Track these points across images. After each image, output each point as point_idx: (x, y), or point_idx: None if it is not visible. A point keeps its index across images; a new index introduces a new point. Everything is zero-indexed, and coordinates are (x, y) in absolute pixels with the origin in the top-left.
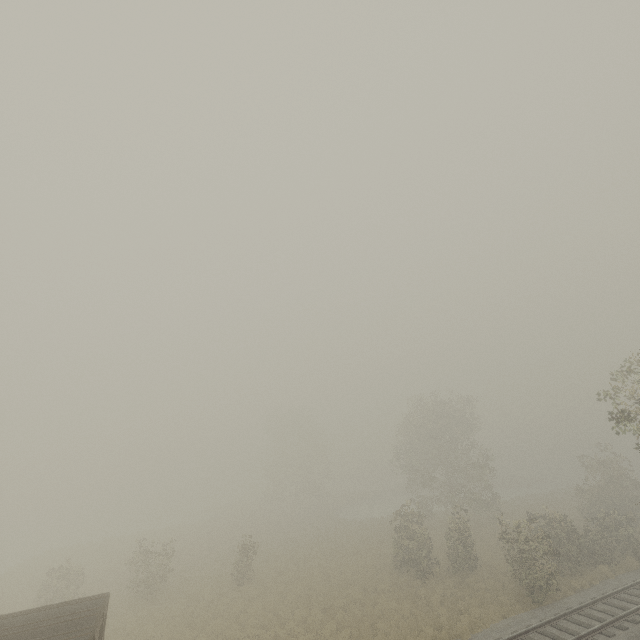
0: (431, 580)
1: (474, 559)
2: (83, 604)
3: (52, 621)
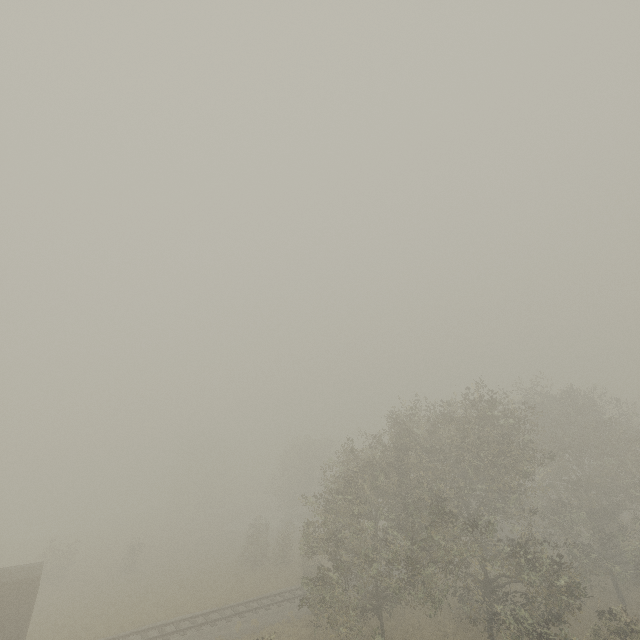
0: (258, 570)
1: (289, 557)
2: (34, 564)
3: (20, 569)
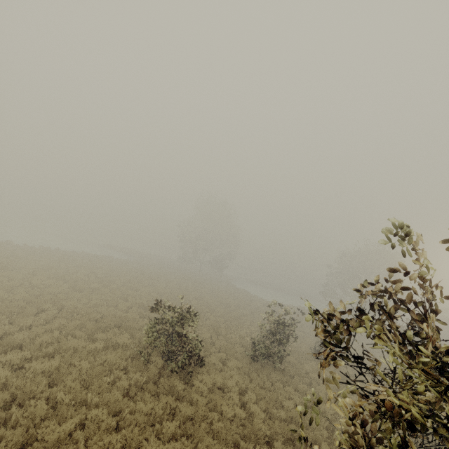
0: None
1: None
2: None
3: None
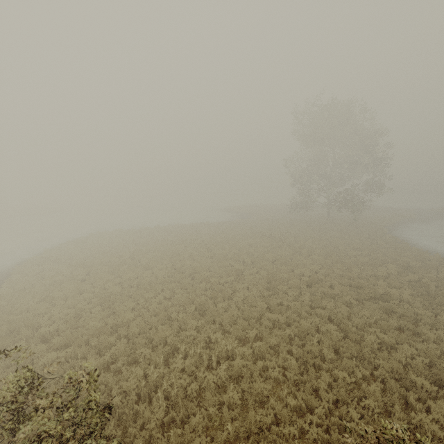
0: None
1: None
2: None
3: None
